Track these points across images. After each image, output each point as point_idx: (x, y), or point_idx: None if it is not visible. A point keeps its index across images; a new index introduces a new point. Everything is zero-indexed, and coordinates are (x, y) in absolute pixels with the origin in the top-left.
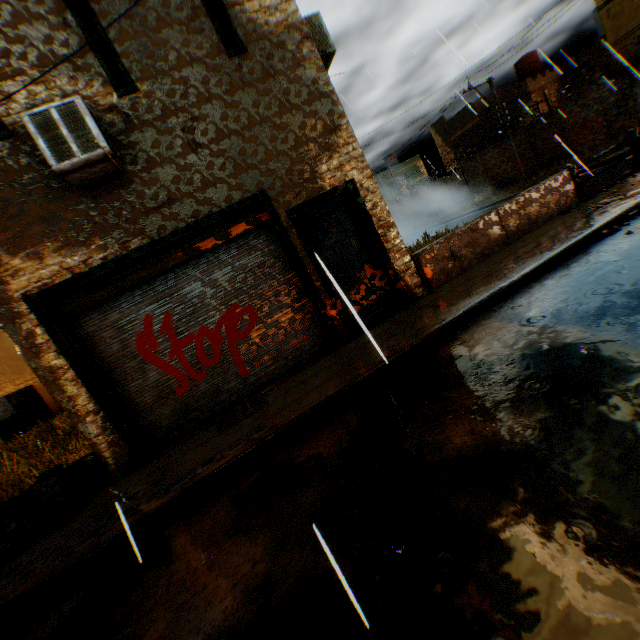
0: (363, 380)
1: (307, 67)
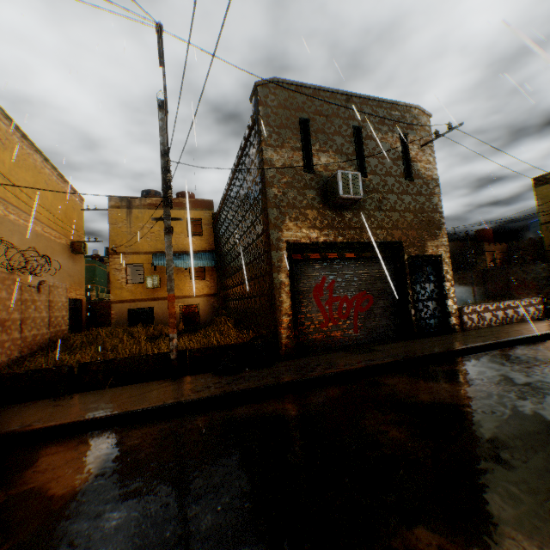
0: (457, 351)
1: (435, 197)
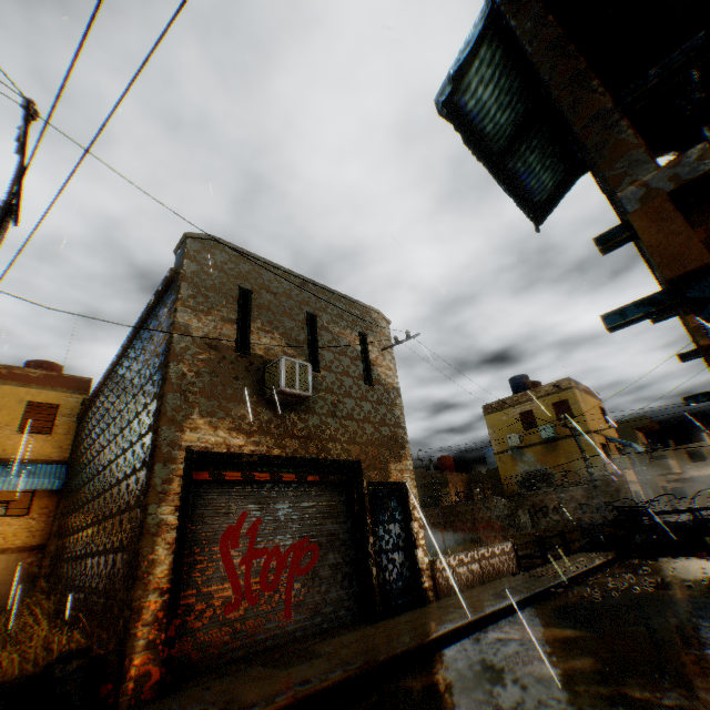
0: (435, 639)
1: (397, 408)
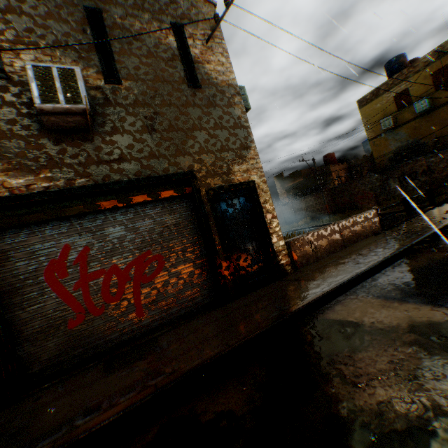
0: (262, 333)
1: (236, 108)
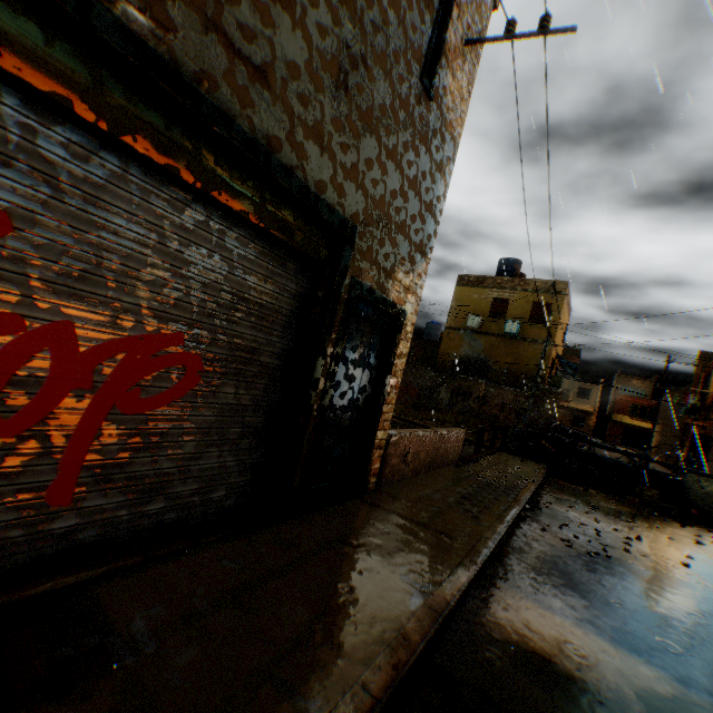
0: (419, 657)
1: (442, 181)
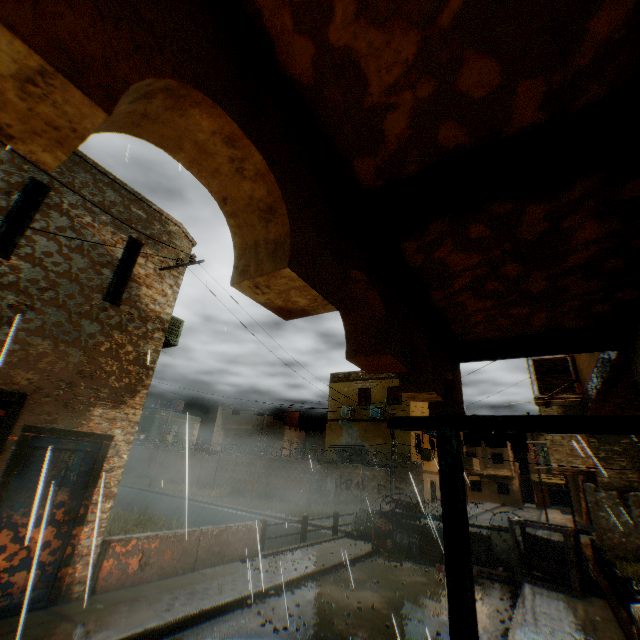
0: None
1: (150, 343)
